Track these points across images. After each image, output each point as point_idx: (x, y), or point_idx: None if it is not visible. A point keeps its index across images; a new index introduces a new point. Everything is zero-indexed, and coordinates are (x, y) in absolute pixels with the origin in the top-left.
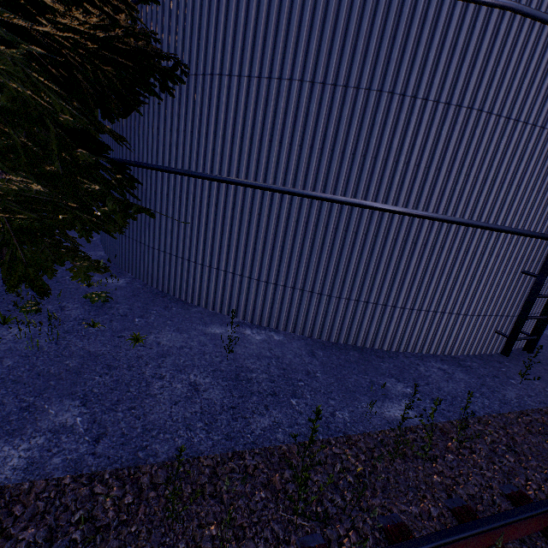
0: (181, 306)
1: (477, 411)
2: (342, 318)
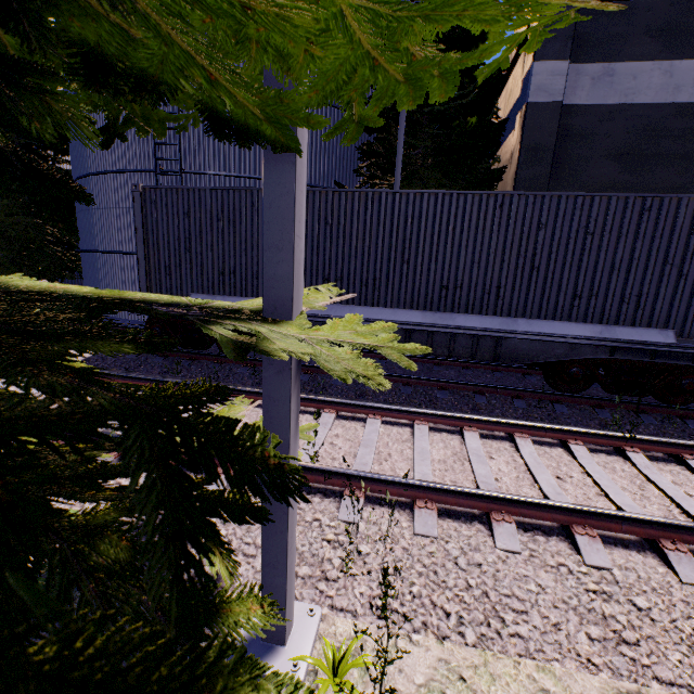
0: None
1: None
2: None
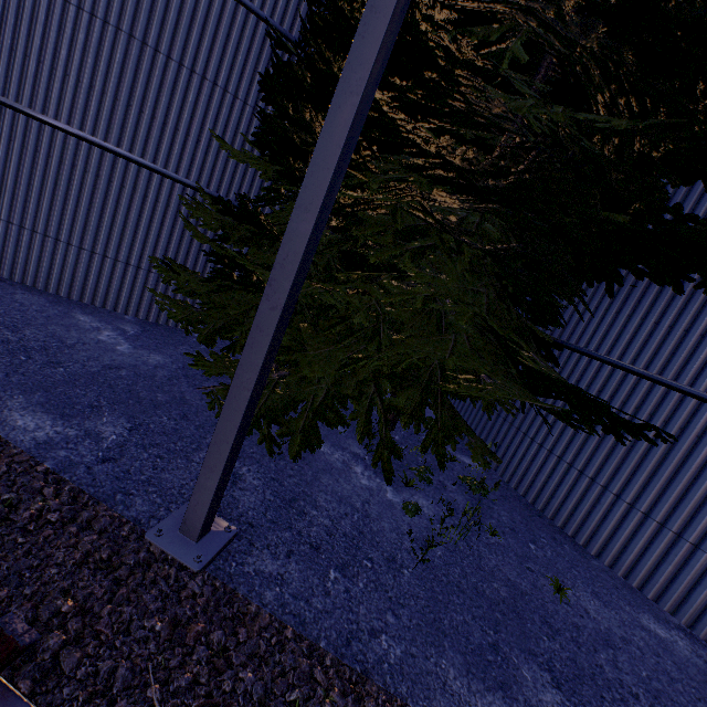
0: (572, 545)
1: None
2: None
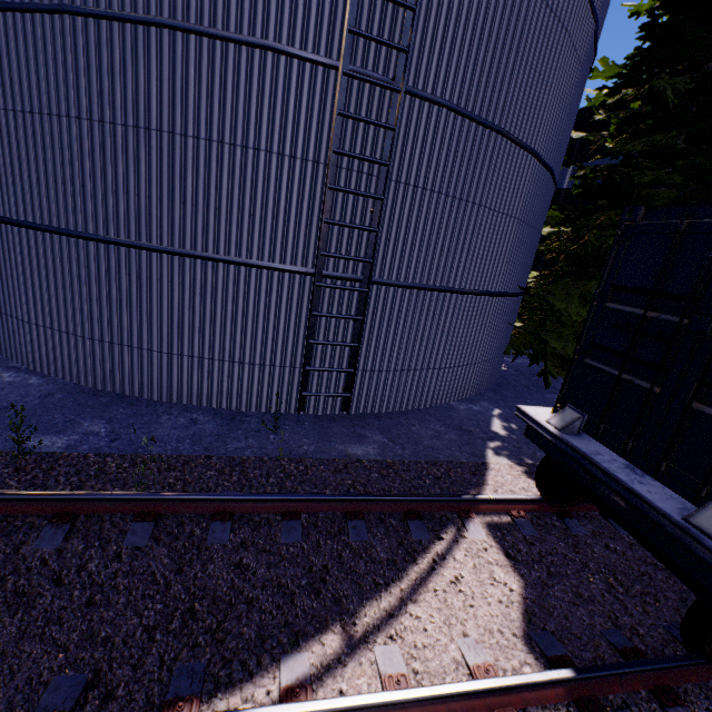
0: None
1: (152, 451)
2: (102, 363)
